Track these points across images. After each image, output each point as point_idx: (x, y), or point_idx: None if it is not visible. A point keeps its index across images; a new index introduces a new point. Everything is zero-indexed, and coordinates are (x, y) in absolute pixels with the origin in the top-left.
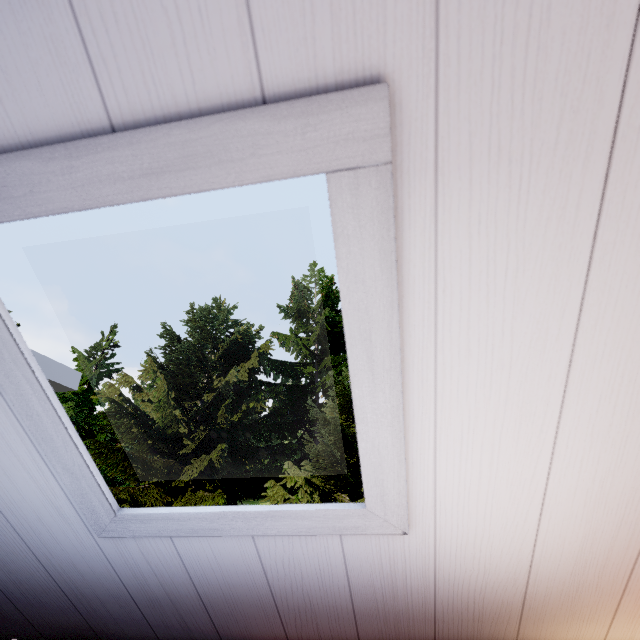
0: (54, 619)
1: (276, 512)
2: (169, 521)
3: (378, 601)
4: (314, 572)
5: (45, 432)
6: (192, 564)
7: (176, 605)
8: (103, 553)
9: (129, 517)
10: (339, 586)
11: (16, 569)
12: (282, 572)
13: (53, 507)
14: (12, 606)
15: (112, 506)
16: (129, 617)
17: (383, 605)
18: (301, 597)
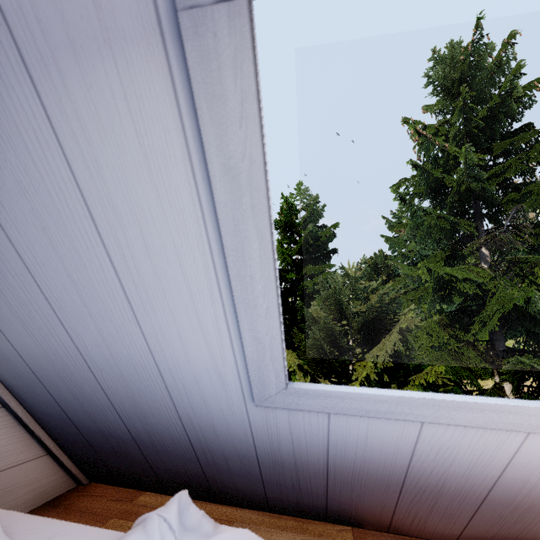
0: (173, 465)
1: (477, 404)
2: (343, 399)
3: (520, 493)
4: (468, 461)
5: (250, 296)
6: (337, 439)
7: (298, 470)
8: (248, 419)
9: (300, 391)
10: (487, 476)
11: (154, 422)
12: (431, 457)
13: (216, 373)
14: (138, 451)
15: (286, 379)
16: (246, 473)
17: (523, 497)
18: (436, 480)
